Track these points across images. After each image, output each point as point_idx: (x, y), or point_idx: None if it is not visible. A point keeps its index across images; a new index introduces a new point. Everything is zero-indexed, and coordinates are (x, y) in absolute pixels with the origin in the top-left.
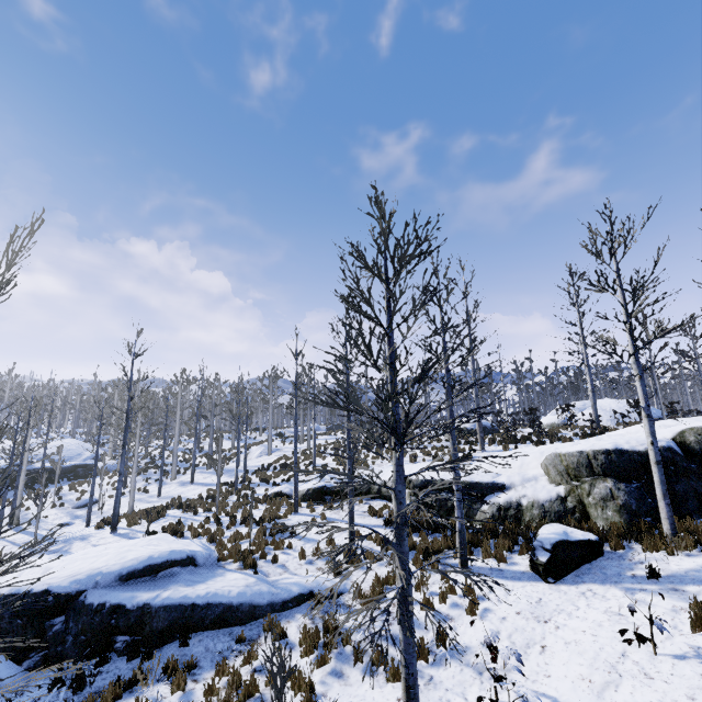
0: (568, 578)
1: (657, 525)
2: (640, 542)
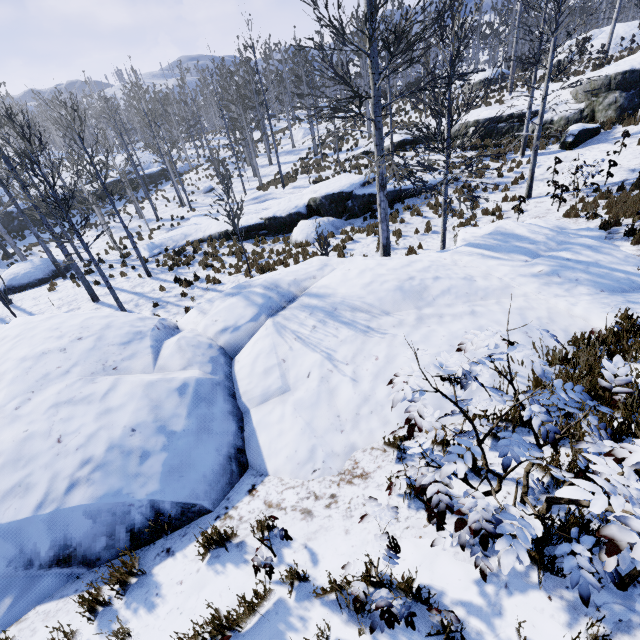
0: (580, 147)
1: (634, 114)
2: (621, 124)
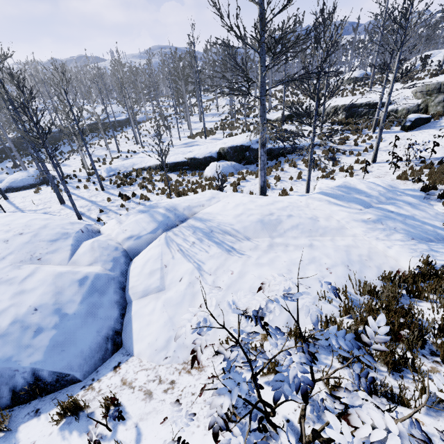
0: (415, 130)
1: None
2: None
